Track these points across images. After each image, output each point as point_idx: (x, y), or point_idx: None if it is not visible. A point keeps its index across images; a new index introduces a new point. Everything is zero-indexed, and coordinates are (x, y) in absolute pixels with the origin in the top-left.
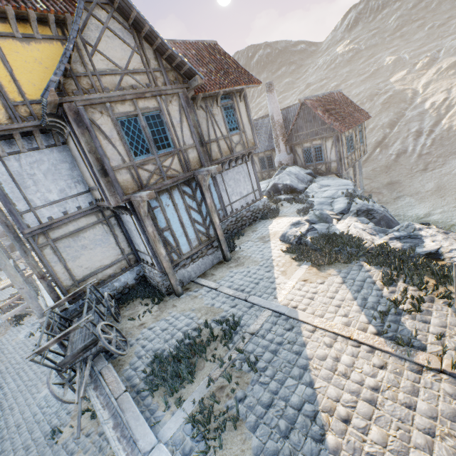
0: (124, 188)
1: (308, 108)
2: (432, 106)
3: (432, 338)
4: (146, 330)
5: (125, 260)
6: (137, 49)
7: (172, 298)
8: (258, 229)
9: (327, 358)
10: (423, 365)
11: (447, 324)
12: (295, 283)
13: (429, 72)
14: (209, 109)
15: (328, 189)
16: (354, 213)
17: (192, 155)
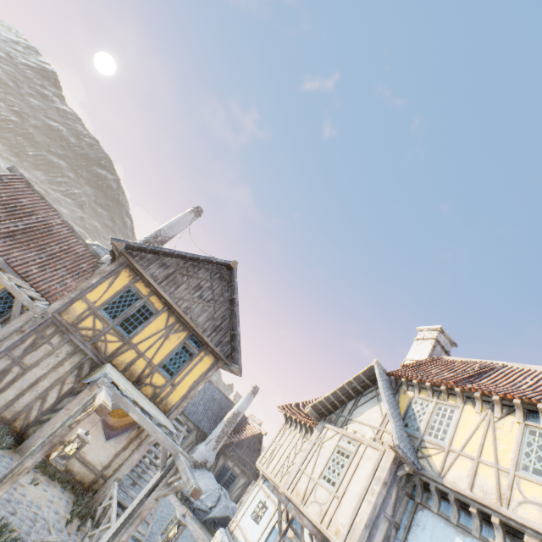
0: None
1: (258, 439)
2: None
3: None
4: None
5: None
6: None
7: None
8: None
9: None
10: None
11: None
12: None
13: None
14: None
15: None
16: None
17: None
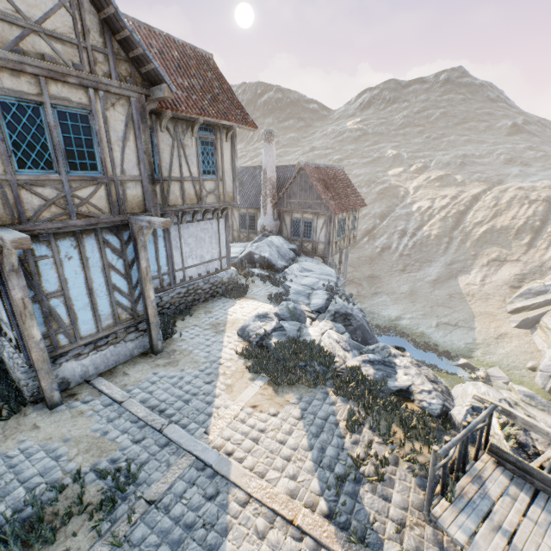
0: None
1: (307, 175)
2: (419, 210)
3: (391, 529)
4: None
5: None
6: (70, 5)
7: (37, 411)
8: (215, 311)
9: None
10: None
11: (409, 505)
12: (240, 409)
13: (420, 177)
14: (178, 135)
15: (310, 276)
16: (331, 314)
17: (133, 192)
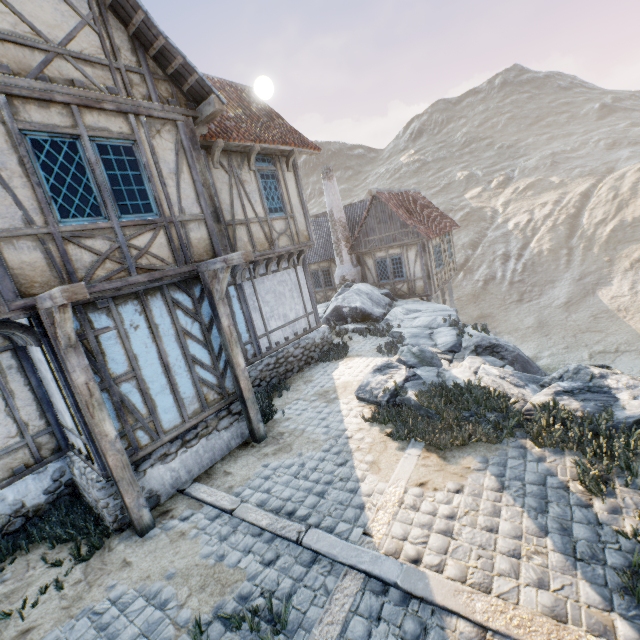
0: (21, 281)
1: (382, 204)
2: (517, 227)
3: None
4: None
5: (25, 448)
6: (94, 22)
7: (124, 541)
8: (316, 378)
9: None
10: None
11: None
12: (402, 491)
13: (506, 191)
14: (234, 170)
15: (420, 316)
16: (471, 350)
17: (197, 235)
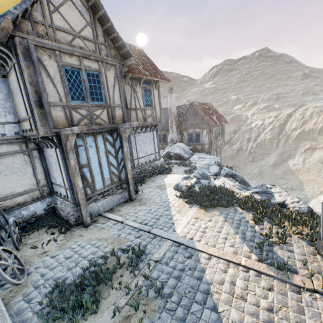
0: (55, 122)
1: (194, 108)
2: (256, 126)
3: (299, 264)
4: (48, 258)
5: (38, 190)
6: (91, 24)
7: (79, 229)
8: (157, 180)
9: (225, 282)
10: (300, 286)
11: (306, 253)
12: (189, 219)
13: (253, 108)
14: (133, 86)
15: (205, 160)
16: (224, 175)
17: (118, 112)
